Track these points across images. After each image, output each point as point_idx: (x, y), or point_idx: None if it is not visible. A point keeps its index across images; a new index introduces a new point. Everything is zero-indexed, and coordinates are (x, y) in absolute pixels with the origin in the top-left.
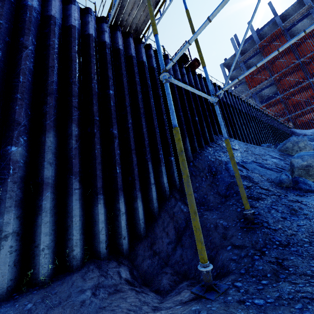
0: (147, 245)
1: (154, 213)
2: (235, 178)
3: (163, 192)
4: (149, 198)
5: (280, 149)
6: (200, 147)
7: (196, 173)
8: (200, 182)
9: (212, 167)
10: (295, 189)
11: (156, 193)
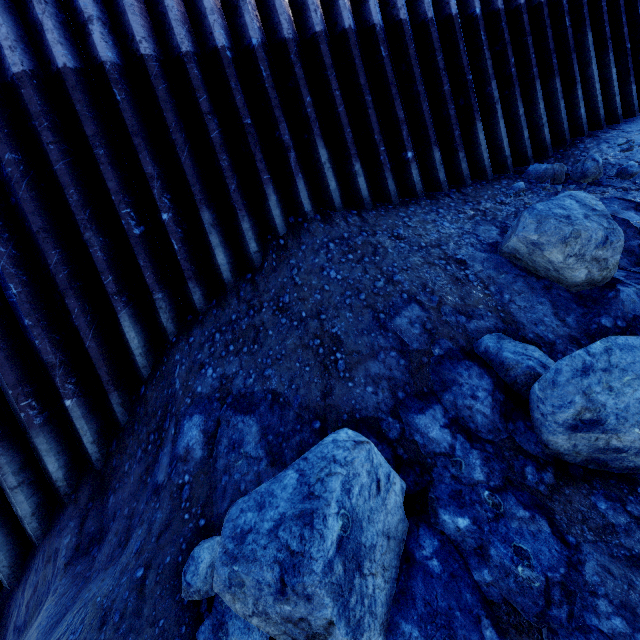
0: (6, 611)
1: (35, 539)
2: (162, 487)
3: (56, 488)
4: (19, 514)
5: (502, 251)
6: (192, 314)
7: (138, 426)
8: (132, 460)
9: (168, 413)
10: (202, 621)
11: (35, 497)
